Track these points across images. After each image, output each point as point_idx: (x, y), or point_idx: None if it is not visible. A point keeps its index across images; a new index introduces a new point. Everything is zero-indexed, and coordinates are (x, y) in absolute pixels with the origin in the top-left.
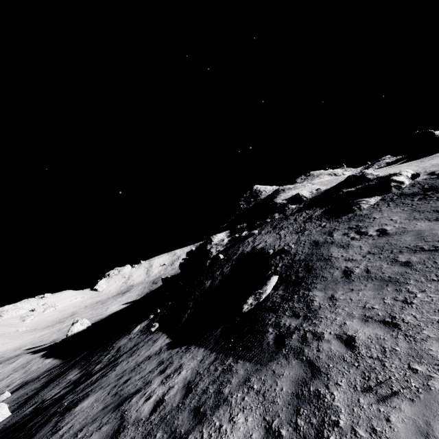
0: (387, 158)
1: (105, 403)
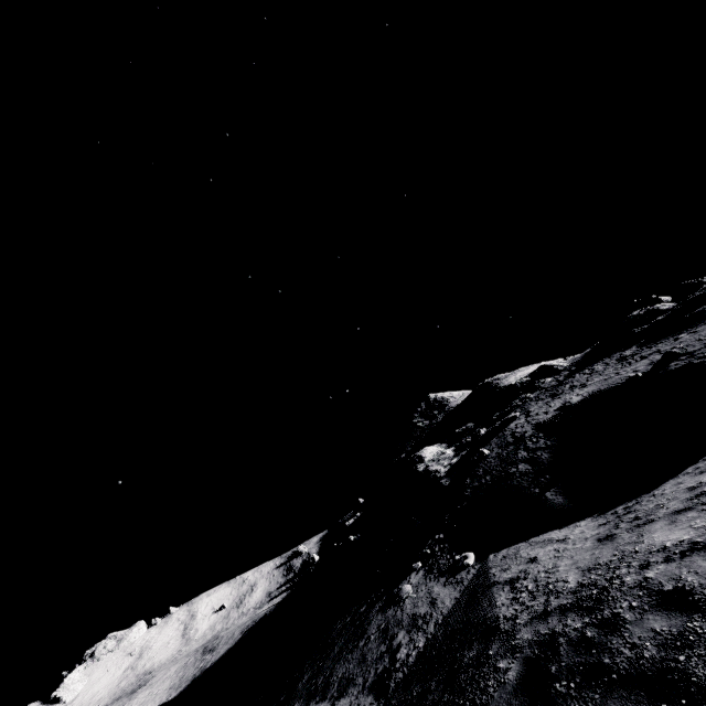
0: None
1: None
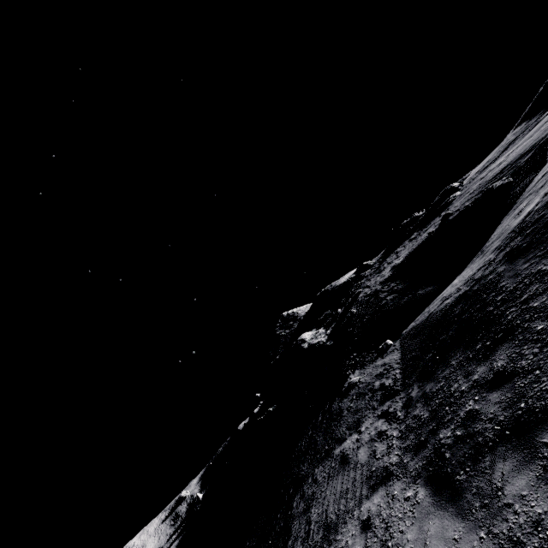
0: None
1: None
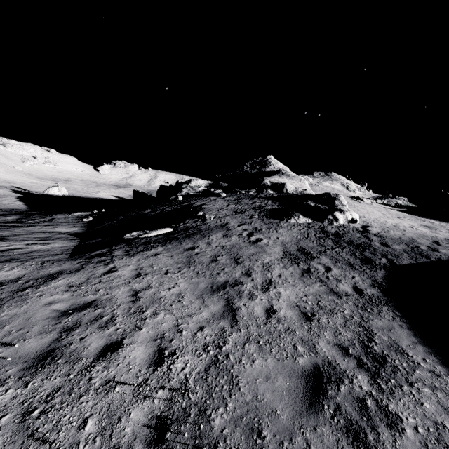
0: (403, 199)
1: None
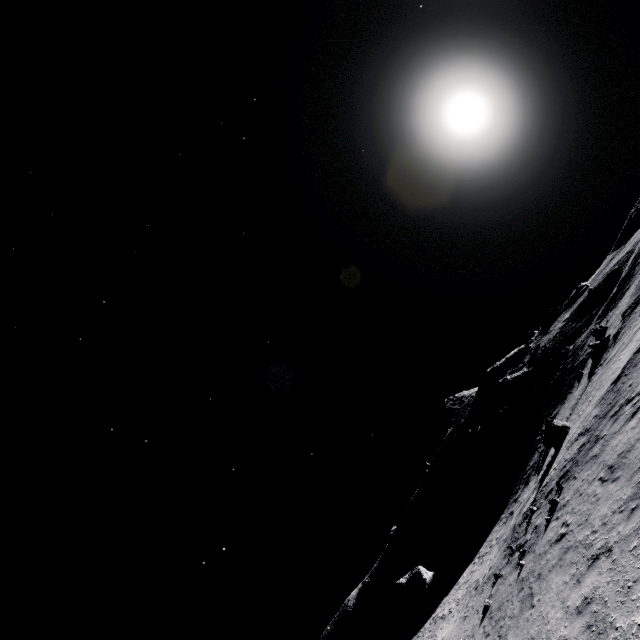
0: None
1: (634, 254)
